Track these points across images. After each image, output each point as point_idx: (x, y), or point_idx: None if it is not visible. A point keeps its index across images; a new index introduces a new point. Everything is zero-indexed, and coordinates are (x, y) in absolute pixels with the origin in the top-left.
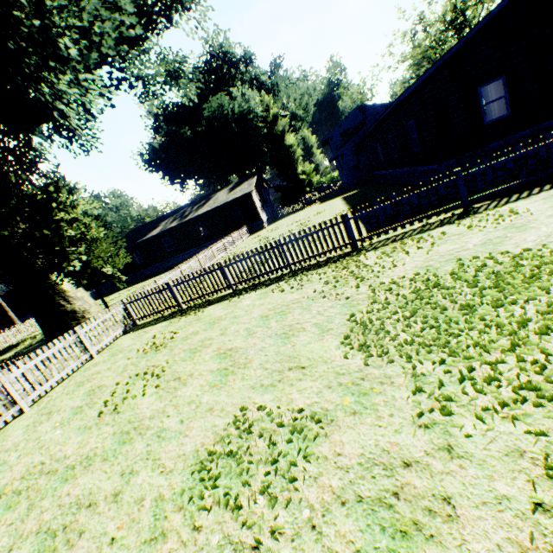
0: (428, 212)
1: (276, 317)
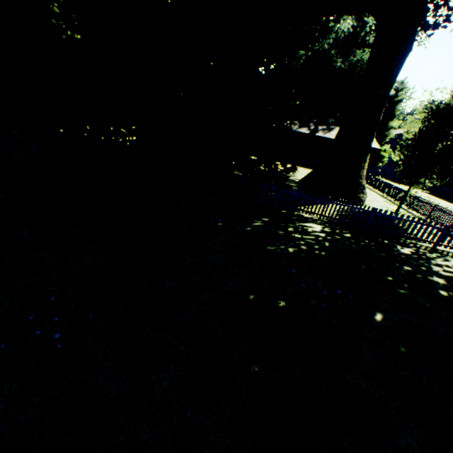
0: None
1: None
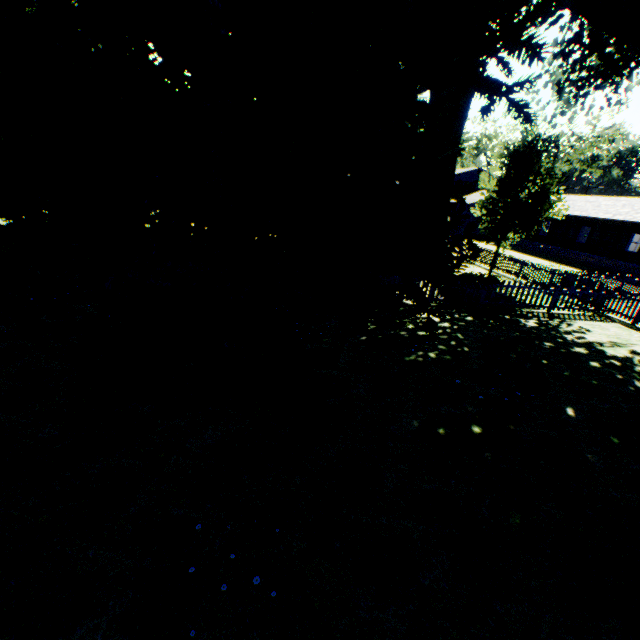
0: None
1: None
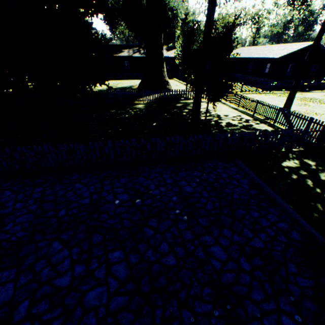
0: (284, 90)
1: (274, 98)
